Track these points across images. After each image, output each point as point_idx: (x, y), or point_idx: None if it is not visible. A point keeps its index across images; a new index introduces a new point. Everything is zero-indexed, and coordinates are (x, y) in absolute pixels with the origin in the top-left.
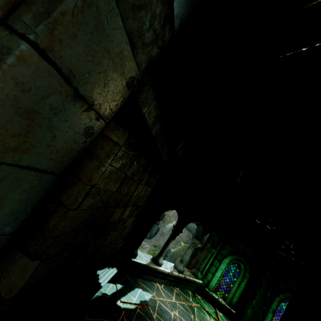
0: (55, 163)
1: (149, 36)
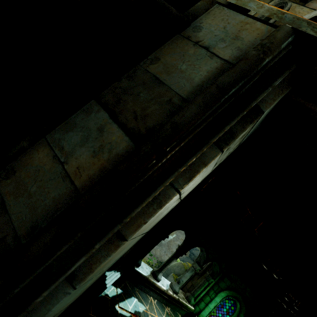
0: (150, 227)
1: (225, 156)
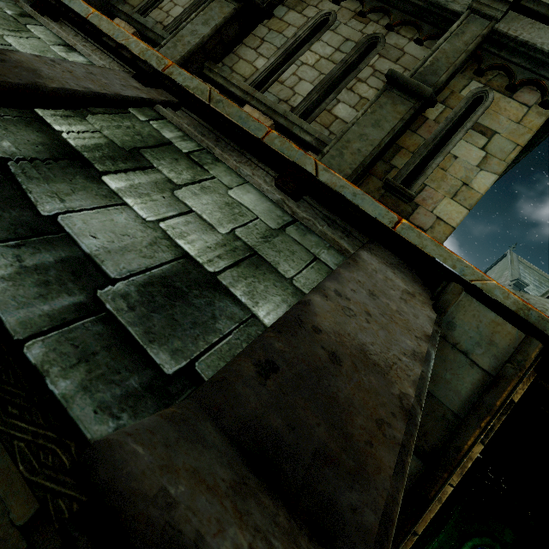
0: None
1: None
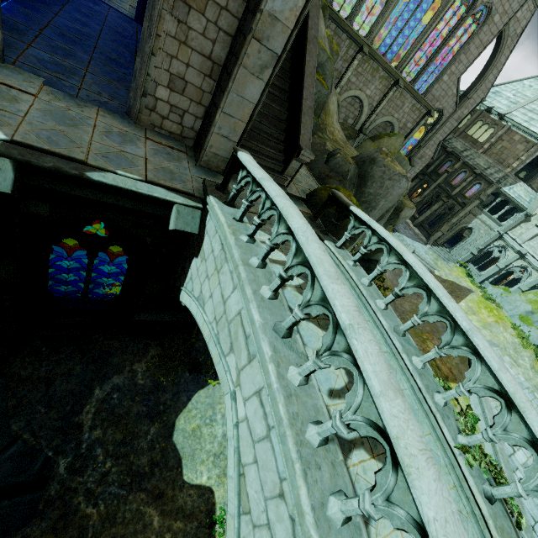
0: None
1: None
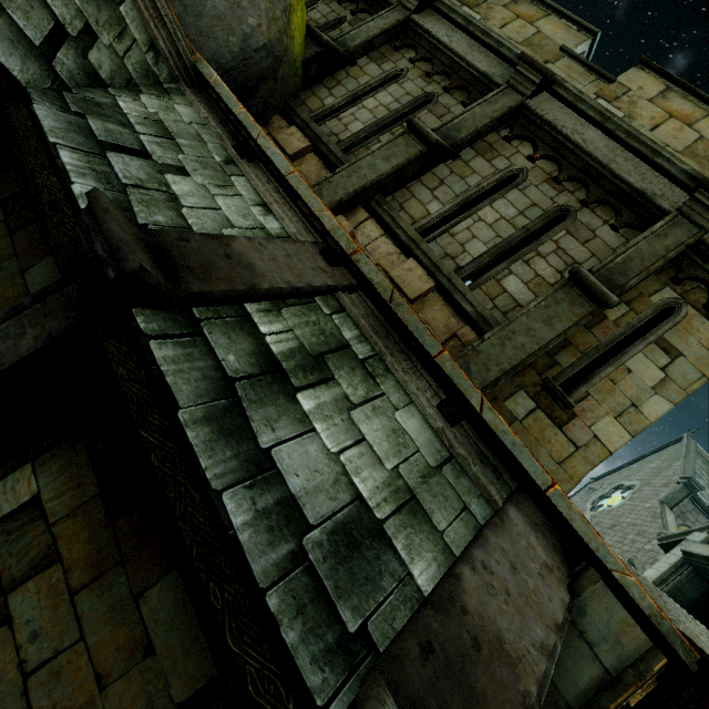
0: None
1: None
